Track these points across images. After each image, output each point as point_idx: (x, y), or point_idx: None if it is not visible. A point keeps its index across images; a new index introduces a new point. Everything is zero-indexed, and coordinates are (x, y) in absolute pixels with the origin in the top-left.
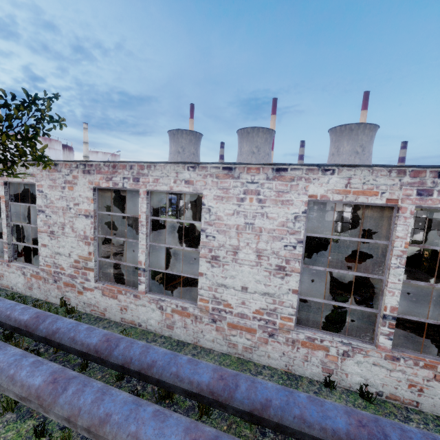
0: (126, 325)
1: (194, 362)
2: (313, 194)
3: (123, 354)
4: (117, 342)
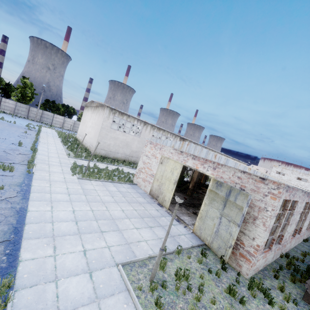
0: (289, 251)
1: None
2: None
3: None
4: None
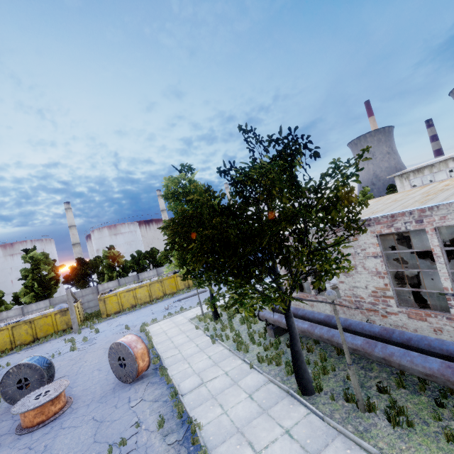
0: None
1: None
2: None
3: None
4: None
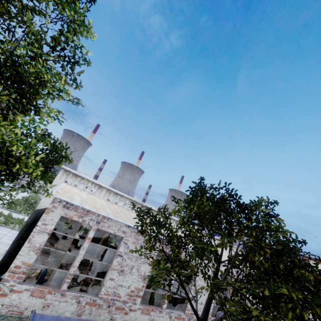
0: None
1: None
2: (222, 269)
3: None
4: None
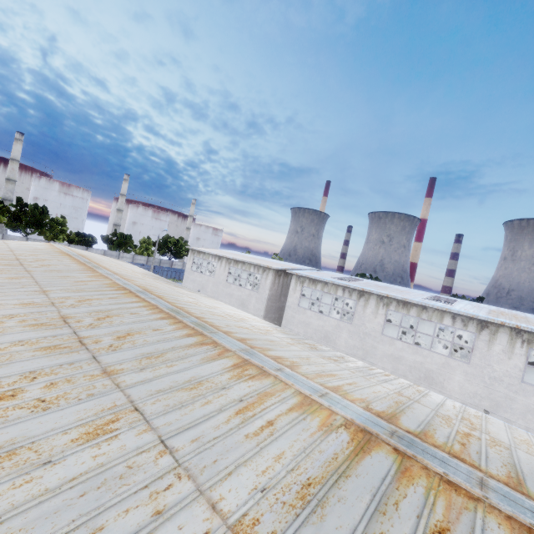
0: None
1: None
2: None
3: None
4: None
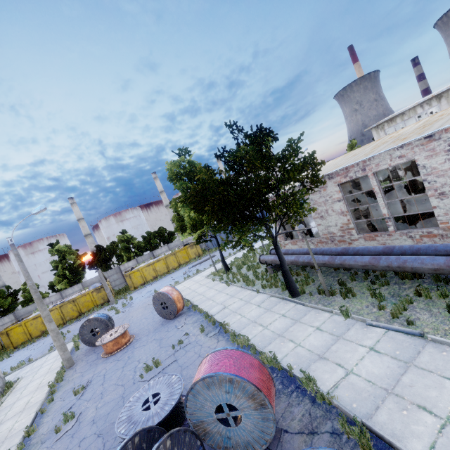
0: None
1: (444, 244)
2: None
3: (399, 250)
4: (393, 247)
